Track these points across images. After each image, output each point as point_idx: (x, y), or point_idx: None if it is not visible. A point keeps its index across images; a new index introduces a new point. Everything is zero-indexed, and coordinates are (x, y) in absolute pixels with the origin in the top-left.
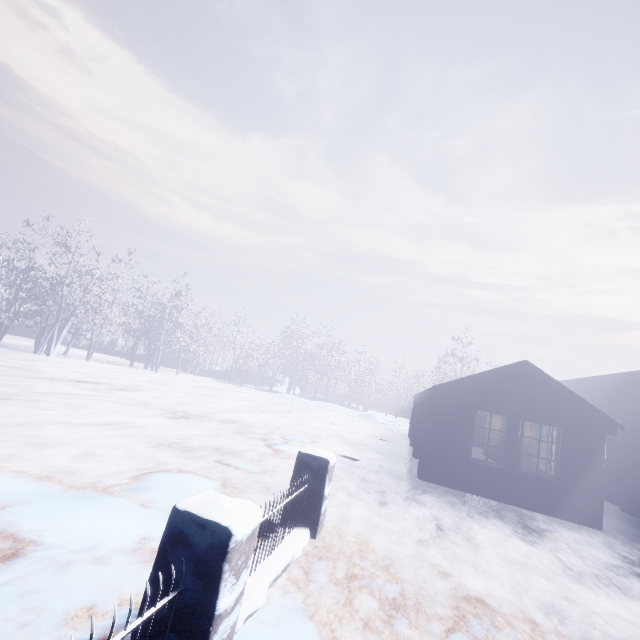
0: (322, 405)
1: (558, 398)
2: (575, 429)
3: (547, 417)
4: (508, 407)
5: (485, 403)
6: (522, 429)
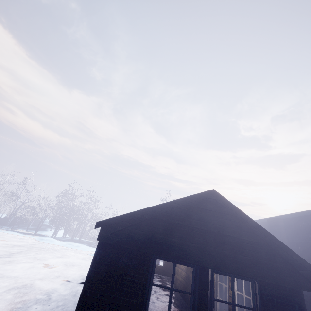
0: (70, 245)
1: (251, 239)
2: (271, 283)
3: (243, 268)
4: (195, 254)
5: (166, 248)
6: (212, 287)
